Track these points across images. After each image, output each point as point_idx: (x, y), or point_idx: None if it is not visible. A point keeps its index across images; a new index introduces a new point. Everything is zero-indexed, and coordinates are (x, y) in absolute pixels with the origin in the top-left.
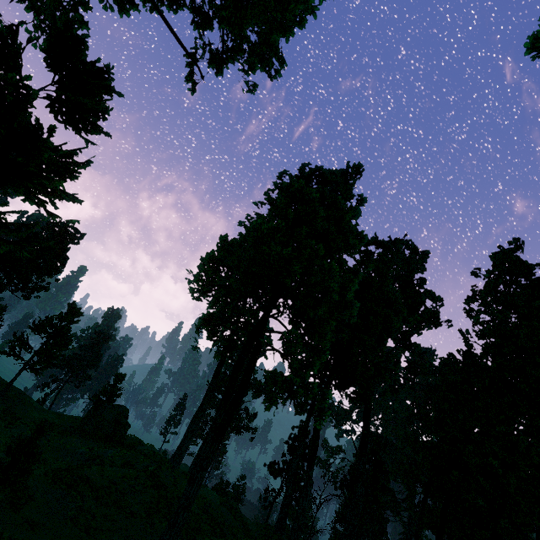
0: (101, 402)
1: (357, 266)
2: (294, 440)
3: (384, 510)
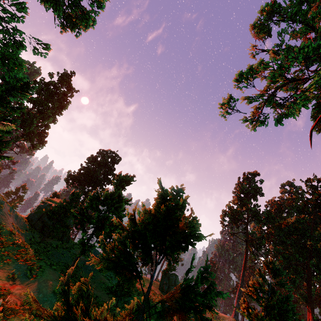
0: (169, 275)
1: (281, 201)
2: None
3: (252, 302)
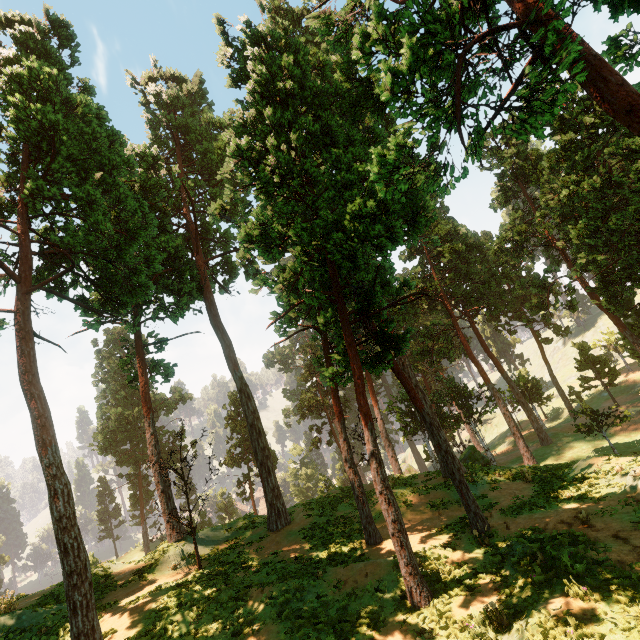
0: None
1: None
2: (233, 418)
3: (349, 401)
